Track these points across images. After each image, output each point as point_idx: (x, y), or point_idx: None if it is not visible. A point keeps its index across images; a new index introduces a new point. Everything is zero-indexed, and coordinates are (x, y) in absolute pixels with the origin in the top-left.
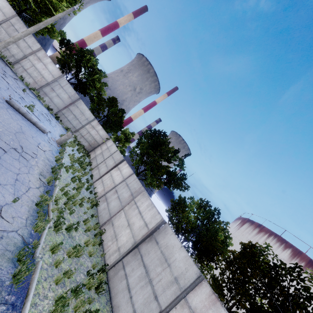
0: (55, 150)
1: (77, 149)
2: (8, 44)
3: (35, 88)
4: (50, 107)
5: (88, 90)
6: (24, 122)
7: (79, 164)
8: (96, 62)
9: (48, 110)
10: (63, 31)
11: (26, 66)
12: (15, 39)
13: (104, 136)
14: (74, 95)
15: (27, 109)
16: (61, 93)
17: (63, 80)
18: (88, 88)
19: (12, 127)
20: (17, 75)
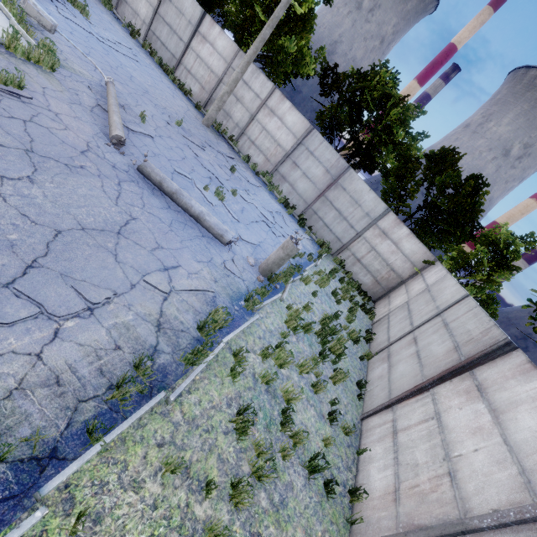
0: (232, 292)
1: (332, 292)
2: (222, 100)
3: (268, 171)
4: (291, 204)
5: (377, 158)
6: (165, 214)
7: (320, 339)
8: (392, 80)
9: (285, 208)
10: (321, 46)
11: (253, 135)
12: (230, 86)
13: (416, 254)
14: (335, 164)
15: (211, 196)
16: (310, 167)
17: (313, 138)
18: (377, 151)
19: (81, 215)
20: (240, 155)
